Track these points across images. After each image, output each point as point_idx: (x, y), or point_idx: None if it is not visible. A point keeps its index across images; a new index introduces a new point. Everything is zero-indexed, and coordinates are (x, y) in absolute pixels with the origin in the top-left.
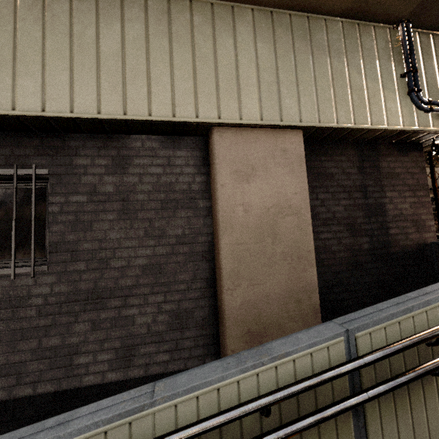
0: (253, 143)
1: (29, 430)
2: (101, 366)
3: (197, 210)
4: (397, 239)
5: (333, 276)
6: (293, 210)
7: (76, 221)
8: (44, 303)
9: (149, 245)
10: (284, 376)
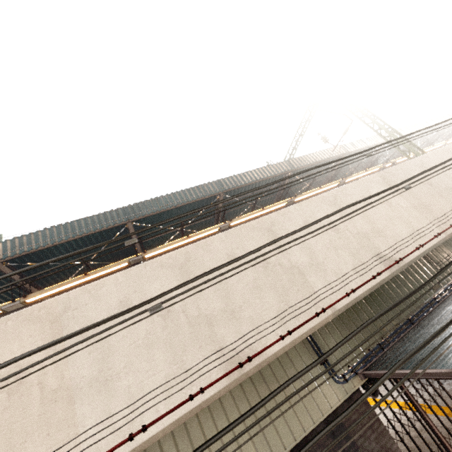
0: None
1: None
2: None
3: None
4: None
5: None
6: None
7: None
8: None
9: None
10: None
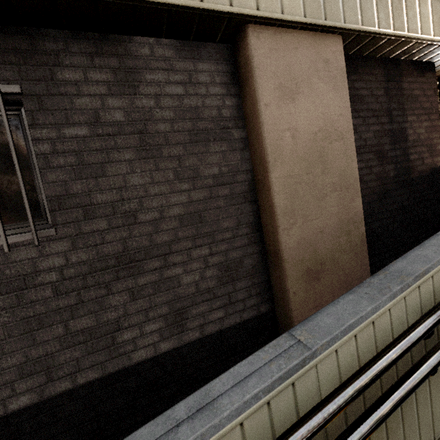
0: (294, 49)
1: (155, 429)
2: (151, 338)
3: (231, 142)
4: (415, 164)
5: (366, 207)
6: (339, 134)
7: (80, 165)
8: (61, 278)
9: (183, 189)
10: (425, 295)
